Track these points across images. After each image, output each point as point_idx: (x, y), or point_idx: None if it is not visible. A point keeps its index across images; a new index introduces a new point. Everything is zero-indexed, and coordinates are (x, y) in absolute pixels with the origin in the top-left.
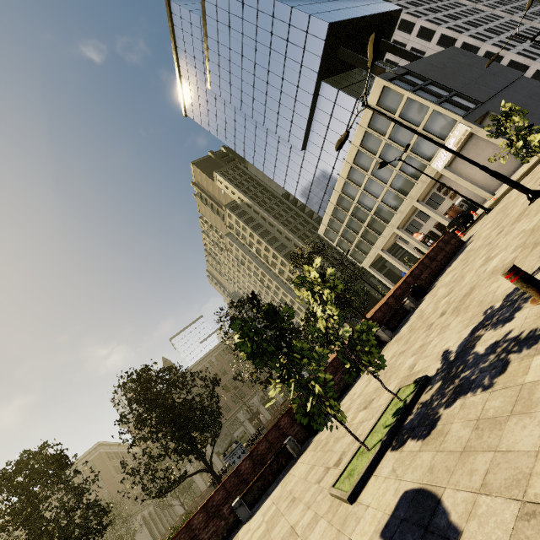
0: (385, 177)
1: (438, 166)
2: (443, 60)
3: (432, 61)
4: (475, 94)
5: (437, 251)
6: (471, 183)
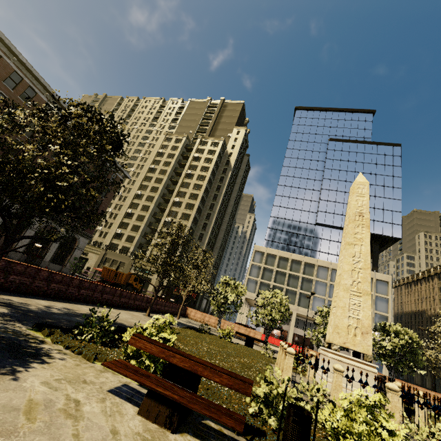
0: (331, 294)
1: None
2: None
3: None
4: None
5: None
6: None
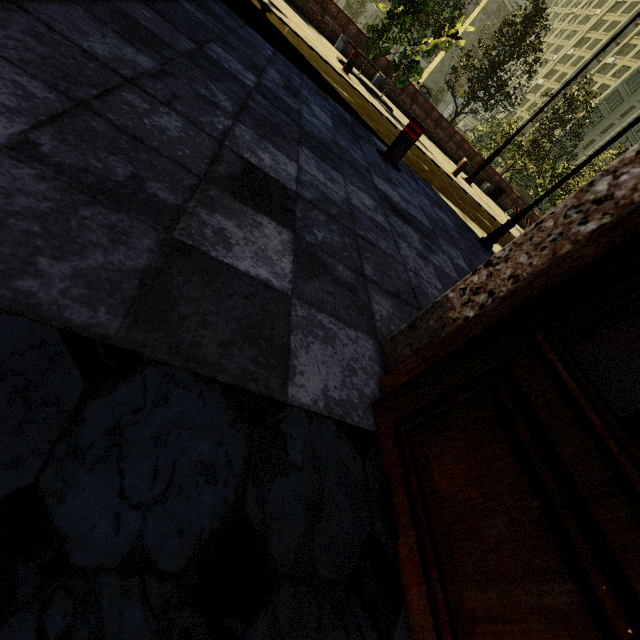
0: None
1: None
2: None
3: None
4: None
5: None
6: None
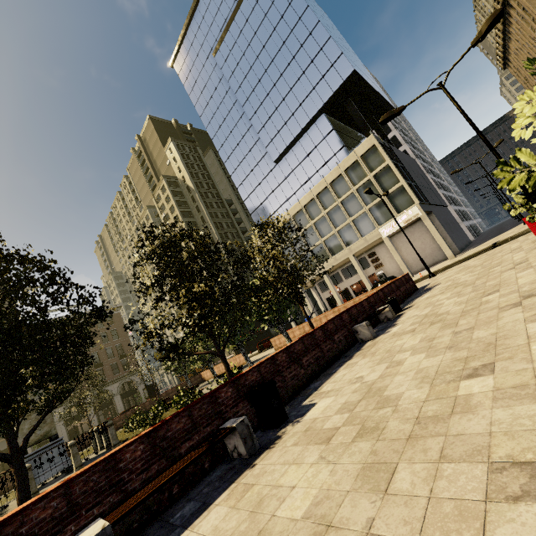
0: (337, 222)
1: (384, 233)
2: (409, 161)
3: (404, 156)
4: (426, 195)
5: (401, 283)
6: (401, 259)
